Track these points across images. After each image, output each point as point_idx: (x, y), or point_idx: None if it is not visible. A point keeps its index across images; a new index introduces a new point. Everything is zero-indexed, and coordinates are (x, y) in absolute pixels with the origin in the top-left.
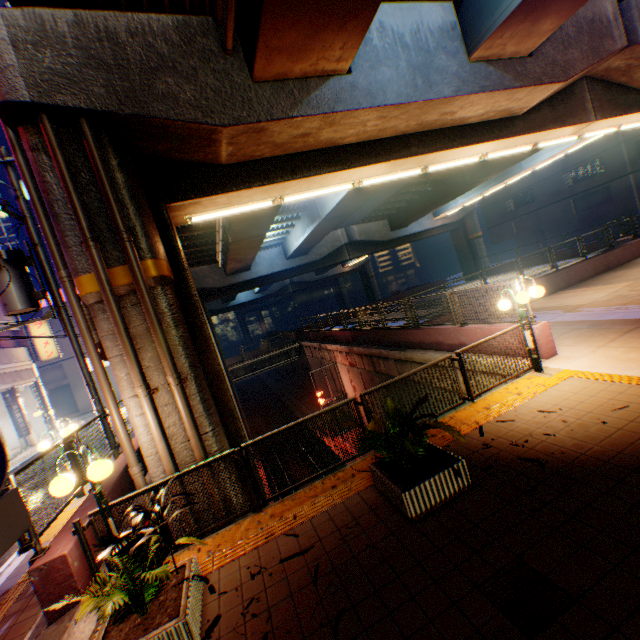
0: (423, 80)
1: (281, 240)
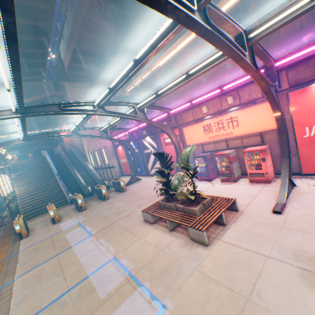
0: None
1: (11, 138)
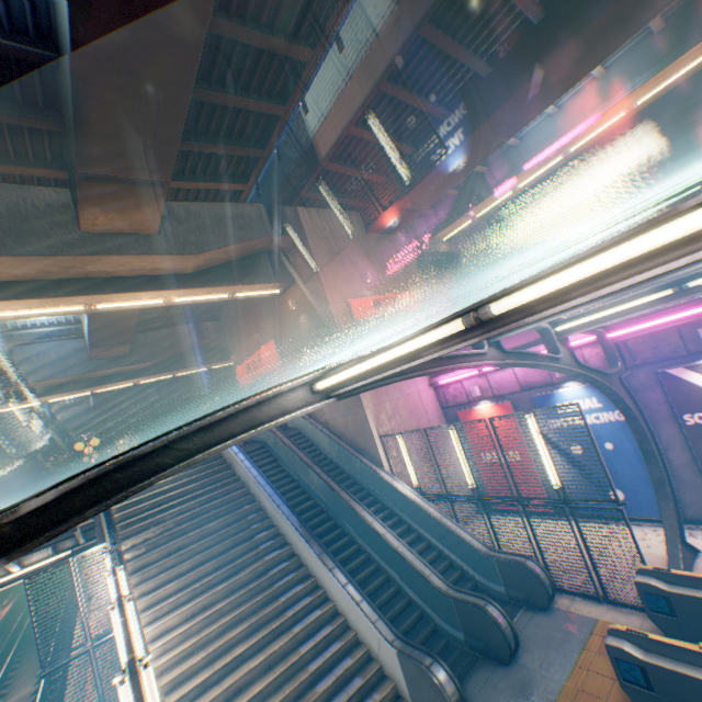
0: (61, 370)
1: (87, 400)
